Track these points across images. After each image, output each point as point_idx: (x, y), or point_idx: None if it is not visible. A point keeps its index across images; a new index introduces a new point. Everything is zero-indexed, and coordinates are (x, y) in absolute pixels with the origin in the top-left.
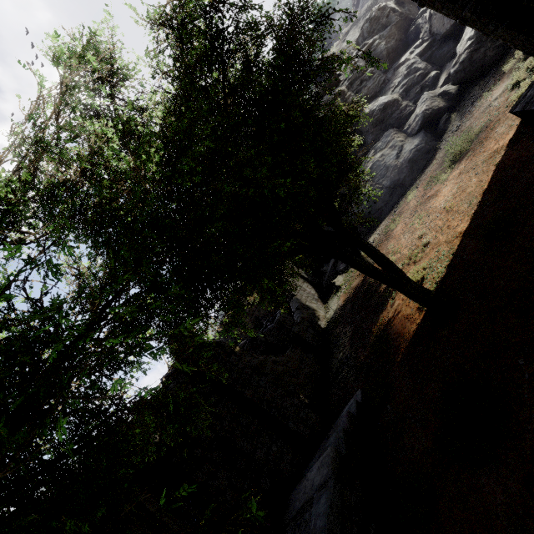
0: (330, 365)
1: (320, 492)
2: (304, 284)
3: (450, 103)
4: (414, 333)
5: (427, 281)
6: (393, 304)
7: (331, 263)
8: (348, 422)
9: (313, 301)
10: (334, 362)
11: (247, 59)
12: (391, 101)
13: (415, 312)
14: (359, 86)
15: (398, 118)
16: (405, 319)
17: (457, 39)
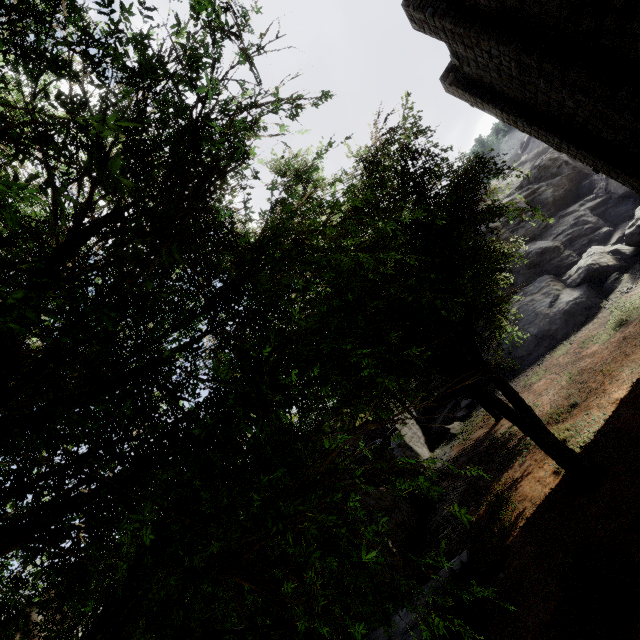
0: (429, 522)
1: (407, 634)
2: (410, 421)
3: (623, 263)
4: (545, 497)
5: (569, 444)
6: (523, 463)
7: (448, 406)
8: (448, 576)
9: (418, 444)
10: (434, 518)
11: (425, 194)
12: (551, 247)
13: (550, 475)
14: (516, 225)
15: (557, 266)
16: (536, 481)
17: (637, 202)
